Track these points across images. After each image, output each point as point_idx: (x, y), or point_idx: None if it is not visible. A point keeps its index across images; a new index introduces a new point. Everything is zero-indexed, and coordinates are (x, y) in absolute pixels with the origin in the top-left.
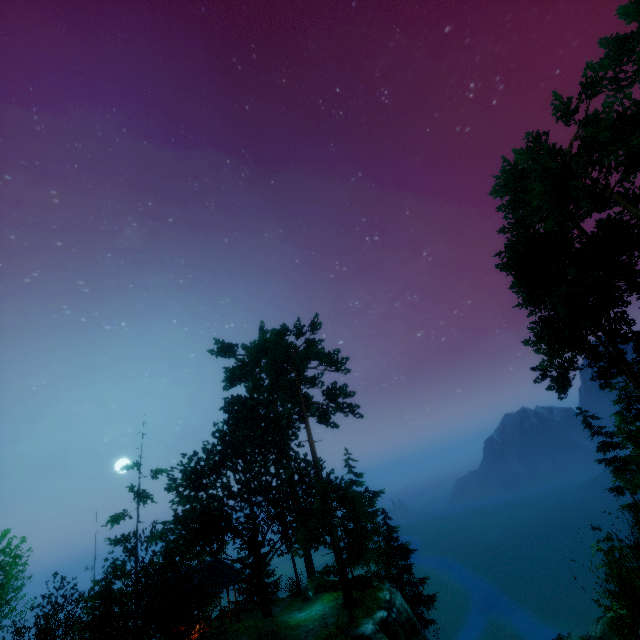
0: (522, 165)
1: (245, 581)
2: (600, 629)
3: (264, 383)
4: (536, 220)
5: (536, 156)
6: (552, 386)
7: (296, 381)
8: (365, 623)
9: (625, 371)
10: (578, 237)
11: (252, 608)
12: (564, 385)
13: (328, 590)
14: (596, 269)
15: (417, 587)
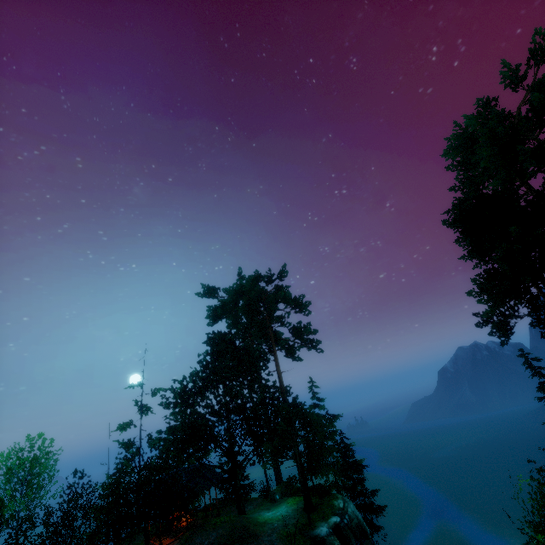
0: (471, 129)
1: (225, 482)
2: None
3: (241, 320)
4: (484, 179)
5: (485, 120)
6: (494, 332)
7: (267, 320)
8: (320, 526)
9: None
10: (525, 194)
11: (231, 504)
12: (505, 331)
13: (292, 494)
14: (539, 226)
15: (368, 497)
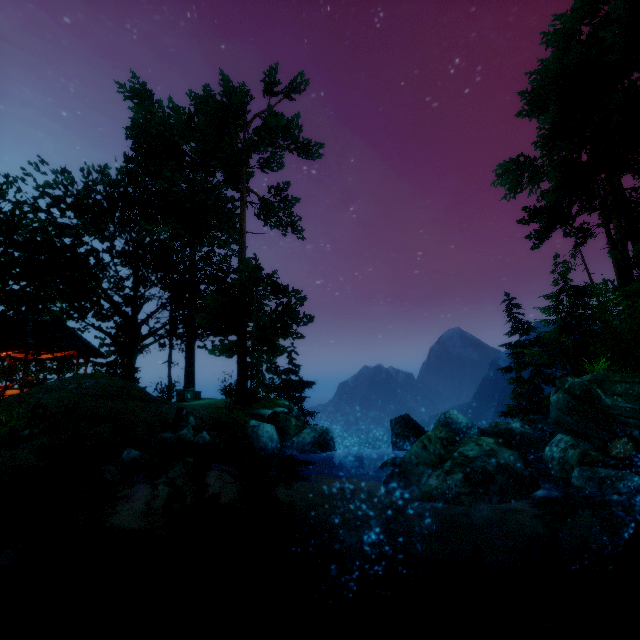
0: None
1: None
2: (590, 377)
3: None
4: None
5: None
6: (532, 234)
7: (243, 156)
8: (265, 409)
9: (609, 228)
10: None
11: None
12: (548, 231)
13: None
14: None
15: (305, 417)
